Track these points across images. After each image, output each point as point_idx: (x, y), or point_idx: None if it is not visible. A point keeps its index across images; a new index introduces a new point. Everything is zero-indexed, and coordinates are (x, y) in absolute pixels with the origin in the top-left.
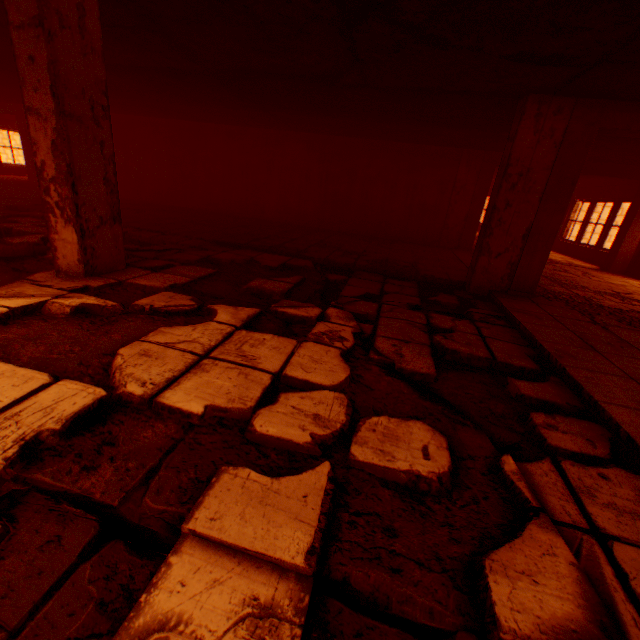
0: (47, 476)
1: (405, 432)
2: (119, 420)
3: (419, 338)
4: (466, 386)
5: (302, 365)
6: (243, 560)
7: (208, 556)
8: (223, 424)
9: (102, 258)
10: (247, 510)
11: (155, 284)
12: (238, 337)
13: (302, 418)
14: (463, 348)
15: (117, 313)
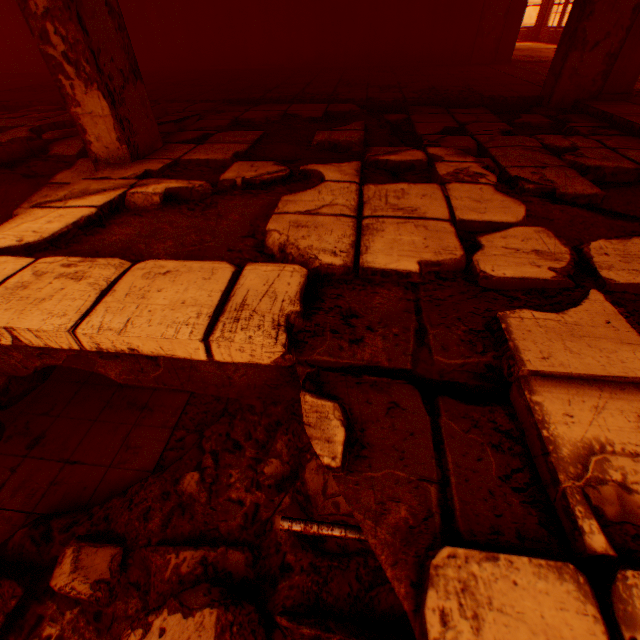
0: (323, 356)
1: (639, 250)
2: (333, 295)
3: (550, 162)
4: (634, 202)
5: (468, 208)
6: (601, 387)
7: (565, 390)
8: (442, 279)
9: (139, 134)
10: (567, 345)
11: (216, 157)
12: (372, 193)
13: (524, 257)
14: (605, 164)
15: (207, 195)
